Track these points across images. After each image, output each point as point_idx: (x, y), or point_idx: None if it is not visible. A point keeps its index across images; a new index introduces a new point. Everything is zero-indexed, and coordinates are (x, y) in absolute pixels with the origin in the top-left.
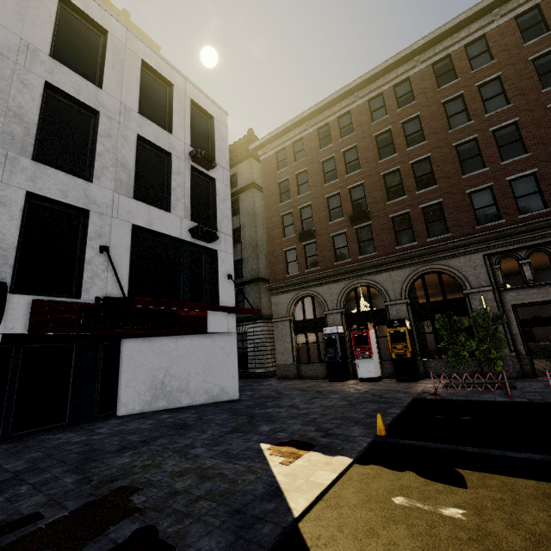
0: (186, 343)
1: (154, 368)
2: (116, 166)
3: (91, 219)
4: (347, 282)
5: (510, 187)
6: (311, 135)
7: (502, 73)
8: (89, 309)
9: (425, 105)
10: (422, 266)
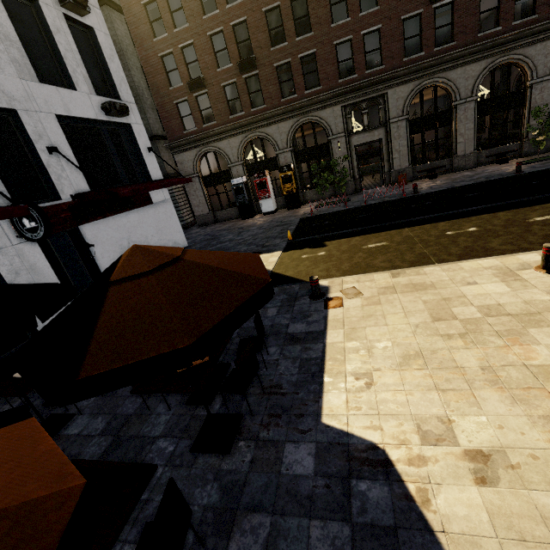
0: (134, 215)
1: (118, 239)
2: (1, 41)
3: (23, 120)
4: (244, 136)
5: (363, 42)
6: None
7: None
8: (74, 206)
9: None
10: (301, 118)
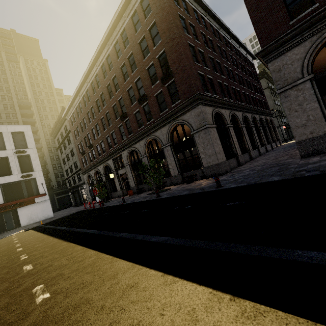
0: (35, 205)
1: (27, 214)
2: None
3: None
4: (94, 170)
5: (111, 136)
6: (75, 111)
7: (103, 91)
8: None
9: (93, 102)
10: (104, 163)
